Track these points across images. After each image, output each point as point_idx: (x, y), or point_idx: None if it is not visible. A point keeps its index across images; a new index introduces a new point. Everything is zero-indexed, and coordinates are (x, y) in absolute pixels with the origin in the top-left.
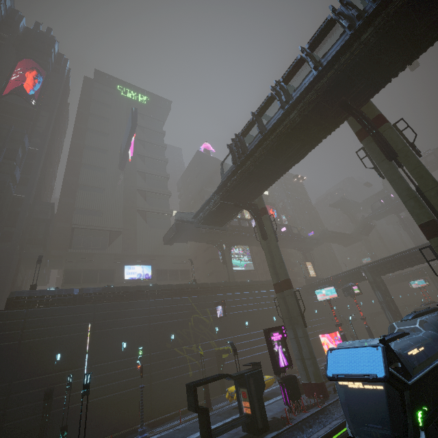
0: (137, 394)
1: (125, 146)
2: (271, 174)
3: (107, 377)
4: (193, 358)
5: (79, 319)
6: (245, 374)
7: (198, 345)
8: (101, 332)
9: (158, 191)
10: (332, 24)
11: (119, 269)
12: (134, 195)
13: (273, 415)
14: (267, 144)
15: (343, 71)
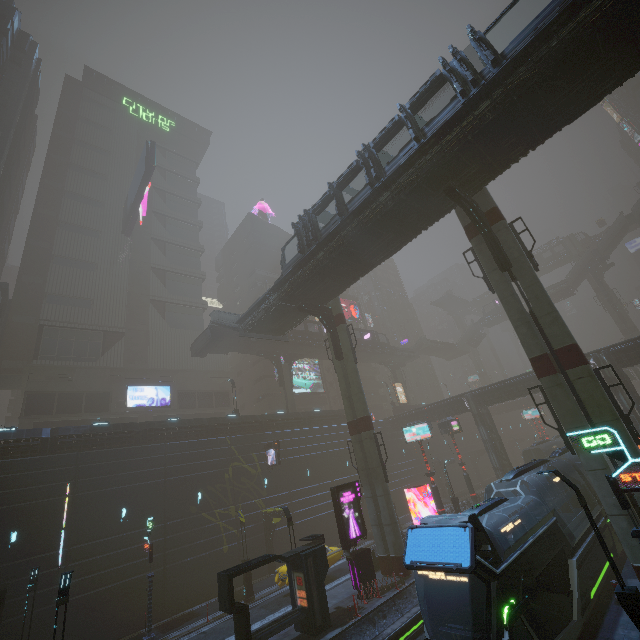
0: (143, 584)
1: (134, 199)
2: (352, 271)
3: (96, 562)
4: (230, 526)
5: (50, 476)
6: (302, 552)
7: (238, 507)
8: (87, 496)
9: (185, 272)
10: (442, 83)
11: (118, 391)
12: (146, 276)
13: (337, 603)
14: (349, 232)
15: (452, 150)
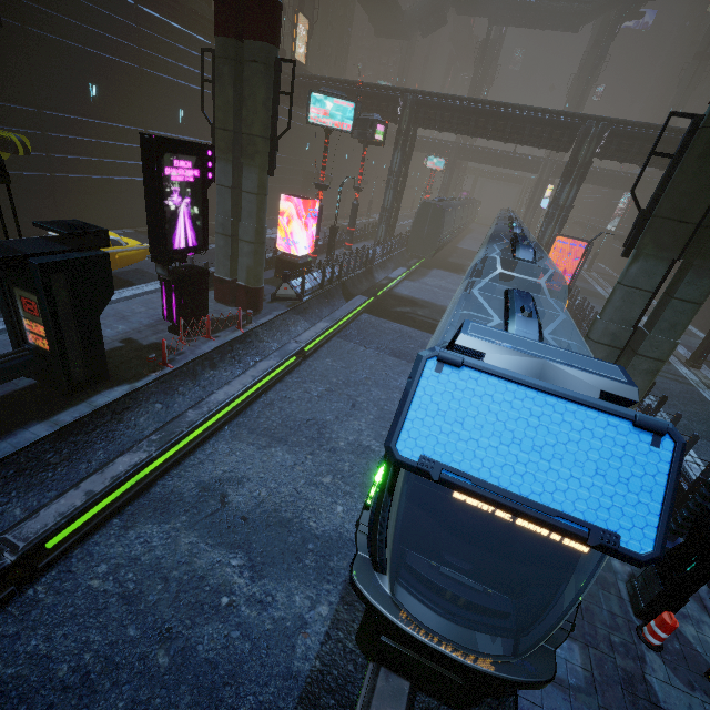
0: None
1: None
2: None
3: None
4: None
5: None
6: (35, 257)
7: None
8: None
9: None
10: None
11: None
12: None
13: (128, 332)
14: None
15: None
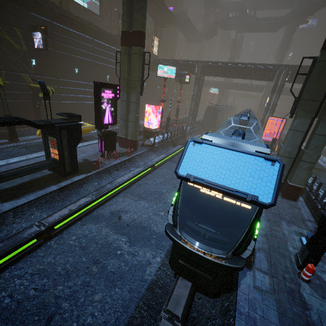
0: None
1: None
2: None
3: None
4: None
5: None
6: (56, 124)
7: (1, 73)
8: None
9: None
10: None
11: None
12: None
13: (86, 157)
14: None
15: None
